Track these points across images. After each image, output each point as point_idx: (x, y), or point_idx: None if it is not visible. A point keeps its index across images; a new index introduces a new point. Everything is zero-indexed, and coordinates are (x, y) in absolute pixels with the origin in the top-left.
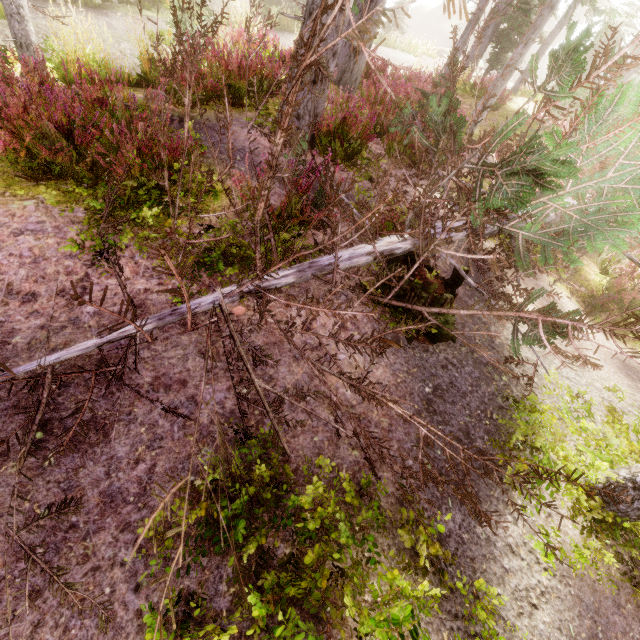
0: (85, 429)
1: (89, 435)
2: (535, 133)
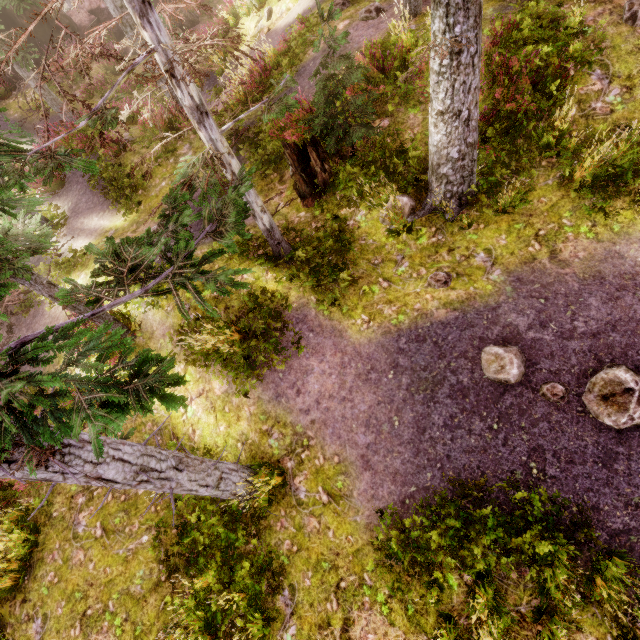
0: None
1: None
2: None
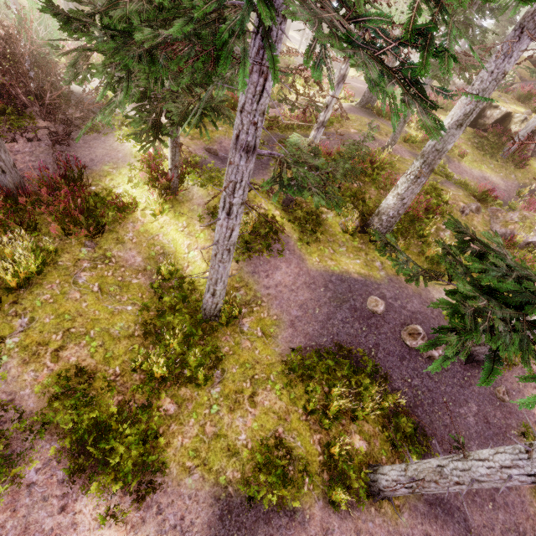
0: (68, 147)
1: (70, 146)
2: (31, 37)
